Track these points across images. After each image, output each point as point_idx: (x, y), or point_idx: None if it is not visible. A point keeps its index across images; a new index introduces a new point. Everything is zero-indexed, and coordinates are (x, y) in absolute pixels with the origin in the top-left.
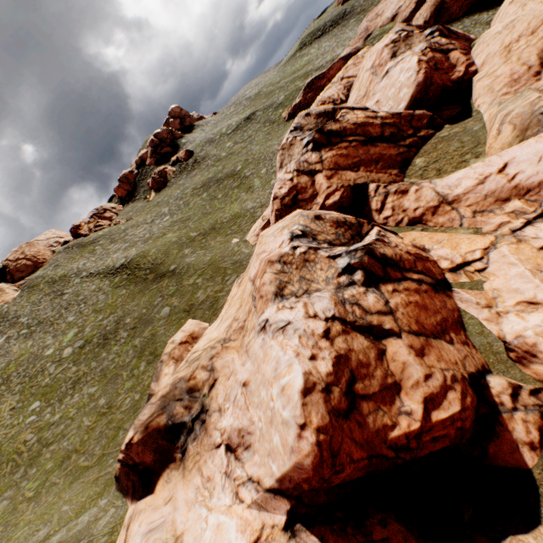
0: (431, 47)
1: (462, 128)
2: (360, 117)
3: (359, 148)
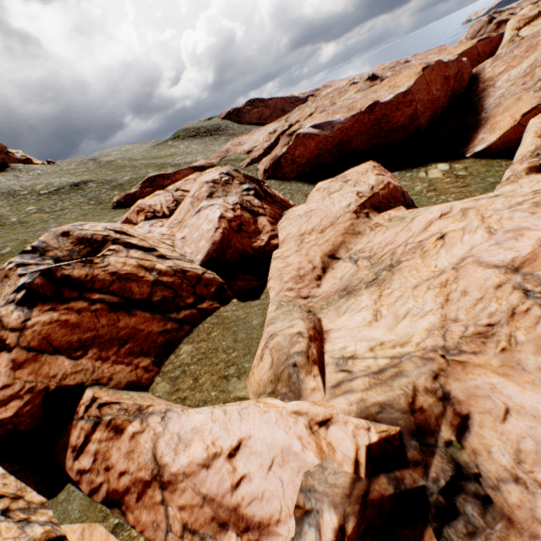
0: (243, 204)
1: (246, 314)
2: (130, 263)
3: (103, 315)
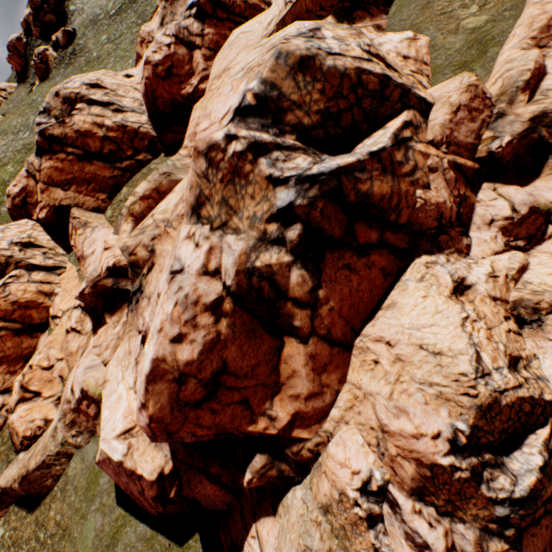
0: (179, 35)
1: None
2: (88, 122)
3: (75, 164)
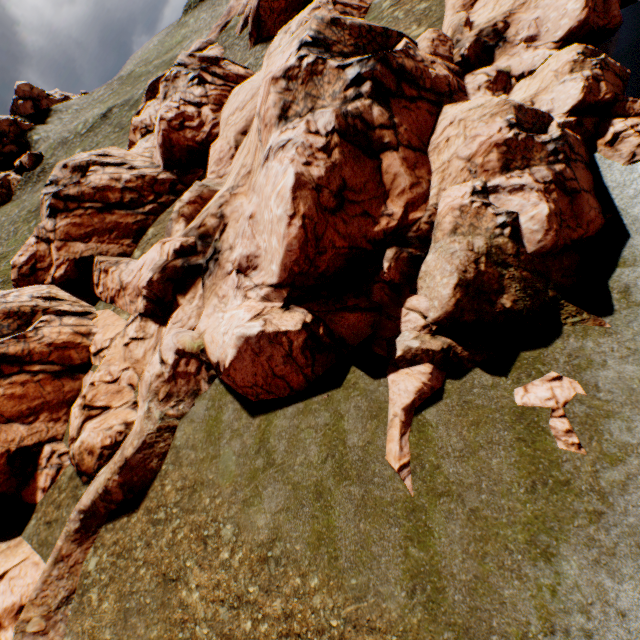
0: (186, 99)
1: None
2: (105, 179)
3: (95, 216)
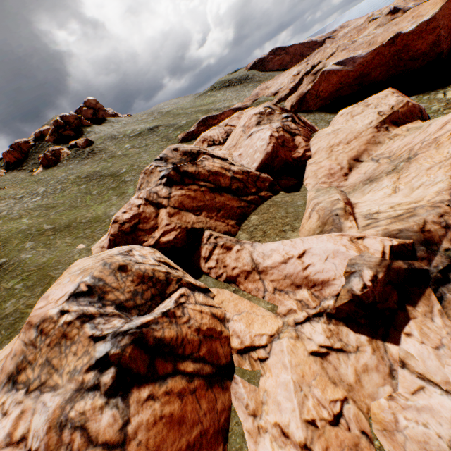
0: (284, 128)
1: (291, 199)
2: (216, 166)
3: (207, 194)
